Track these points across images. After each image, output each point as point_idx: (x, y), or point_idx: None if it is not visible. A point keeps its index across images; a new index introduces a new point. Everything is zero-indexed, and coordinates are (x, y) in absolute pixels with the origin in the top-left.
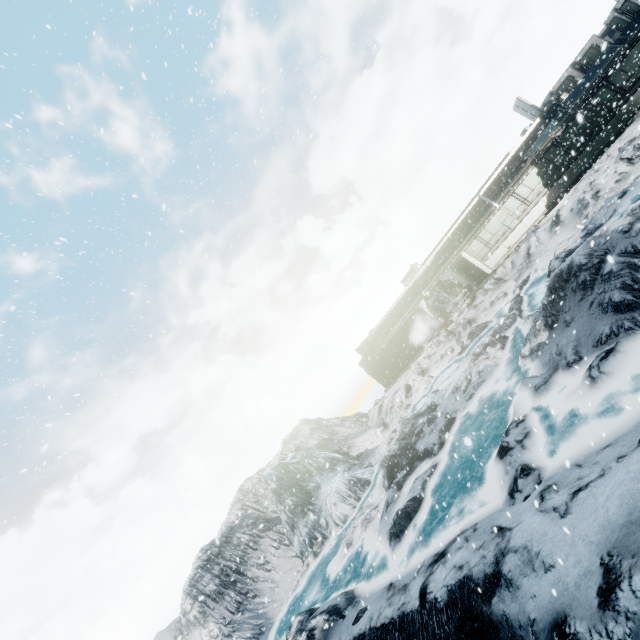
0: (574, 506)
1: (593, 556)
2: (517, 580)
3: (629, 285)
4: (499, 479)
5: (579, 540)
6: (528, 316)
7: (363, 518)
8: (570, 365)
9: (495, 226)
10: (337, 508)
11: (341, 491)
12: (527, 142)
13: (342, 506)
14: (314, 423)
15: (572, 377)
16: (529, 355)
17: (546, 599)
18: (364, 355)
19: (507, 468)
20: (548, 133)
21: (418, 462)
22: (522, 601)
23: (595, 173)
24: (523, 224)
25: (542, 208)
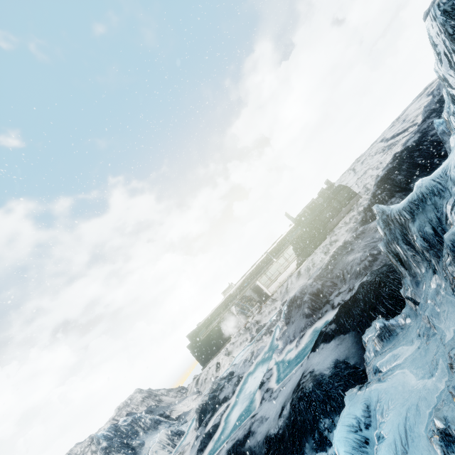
0: (279, 394)
1: (280, 406)
2: (256, 430)
3: (310, 307)
4: (258, 399)
5: (278, 404)
6: (282, 320)
7: (178, 454)
8: (291, 341)
9: (273, 270)
10: (157, 454)
11: (162, 440)
12: (289, 233)
13: (162, 452)
14: (146, 392)
15: (291, 347)
16: (279, 339)
17: (264, 430)
18: (192, 340)
19: (261, 392)
20: (297, 232)
21: (219, 406)
22: (256, 436)
23: (315, 254)
24: (286, 271)
25: (295, 265)
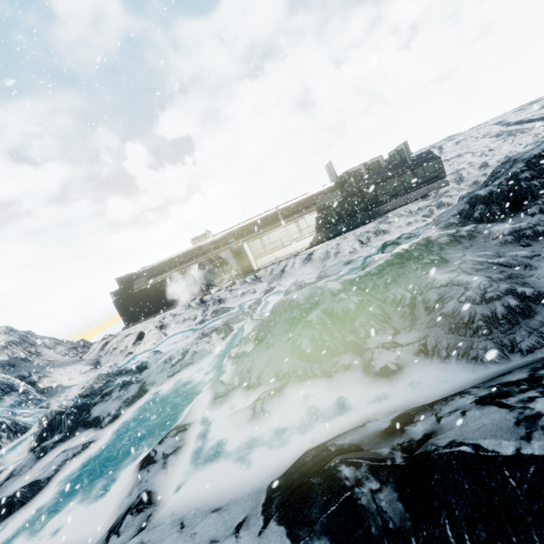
0: None
1: None
2: None
3: (316, 339)
4: (121, 497)
5: None
6: (255, 320)
7: None
8: (249, 387)
9: (275, 237)
10: None
11: None
12: (321, 193)
13: None
14: (18, 336)
15: (245, 400)
16: (233, 358)
17: None
18: (121, 287)
19: (135, 487)
20: (334, 196)
21: (82, 429)
22: None
23: (343, 239)
24: (292, 247)
25: (308, 243)
